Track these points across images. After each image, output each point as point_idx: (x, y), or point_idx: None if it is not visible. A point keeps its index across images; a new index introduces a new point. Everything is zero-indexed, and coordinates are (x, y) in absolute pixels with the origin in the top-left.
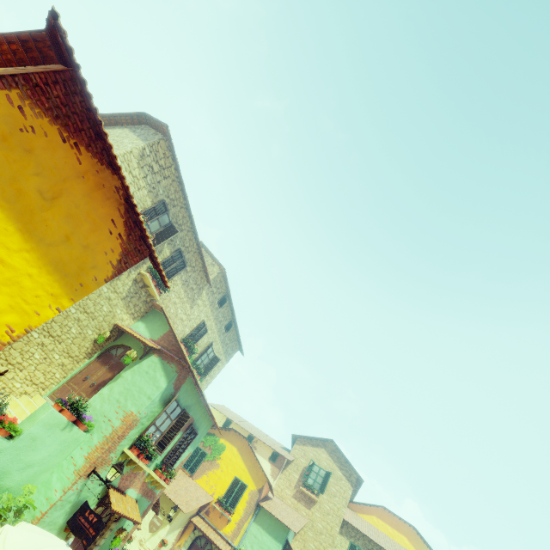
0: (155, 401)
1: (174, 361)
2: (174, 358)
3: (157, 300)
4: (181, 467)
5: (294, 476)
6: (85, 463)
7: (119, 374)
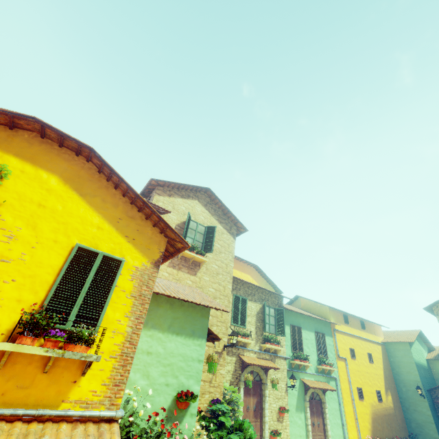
0: None
1: None
2: None
3: None
4: None
5: None
6: None
7: None
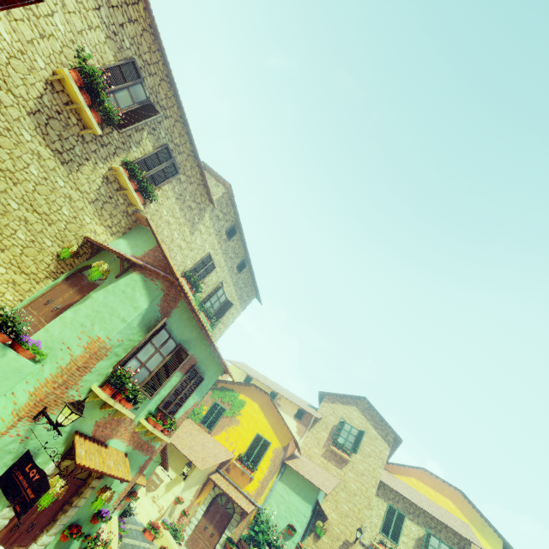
0: (132, 326)
1: (159, 278)
2: (159, 275)
3: (143, 214)
4: (199, 423)
5: (322, 435)
6: (28, 401)
7: (88, 295)
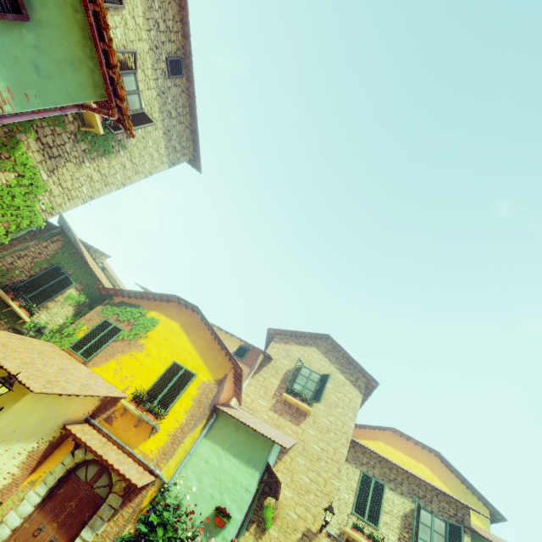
0: None
1: None
2: None
3: None
4: (67, 350)
5: (272, 382)
6: None
7: None
